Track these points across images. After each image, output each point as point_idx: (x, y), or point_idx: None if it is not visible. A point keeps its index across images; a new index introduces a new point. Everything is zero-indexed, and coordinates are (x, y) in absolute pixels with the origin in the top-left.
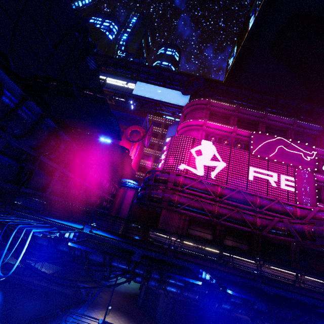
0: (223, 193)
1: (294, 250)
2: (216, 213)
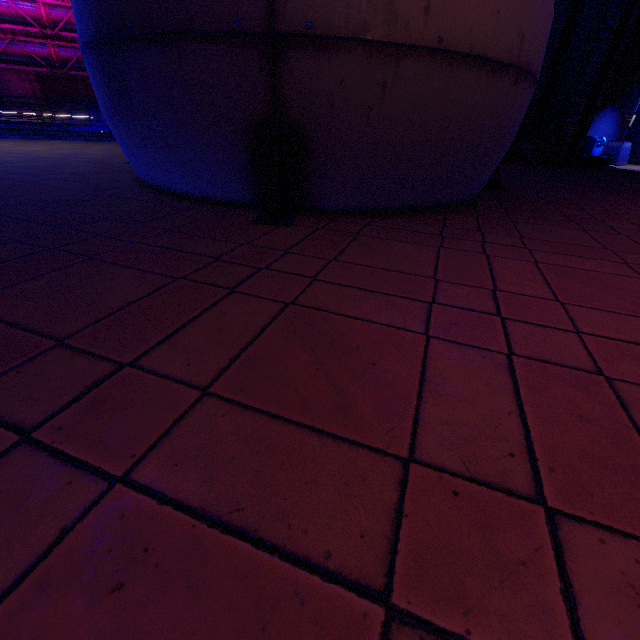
0: (54, 19)
1: None
2: (58, 60)
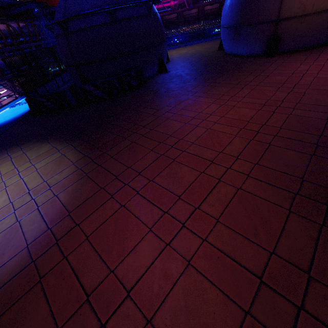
0: None
1: (201, 9)
2: None
